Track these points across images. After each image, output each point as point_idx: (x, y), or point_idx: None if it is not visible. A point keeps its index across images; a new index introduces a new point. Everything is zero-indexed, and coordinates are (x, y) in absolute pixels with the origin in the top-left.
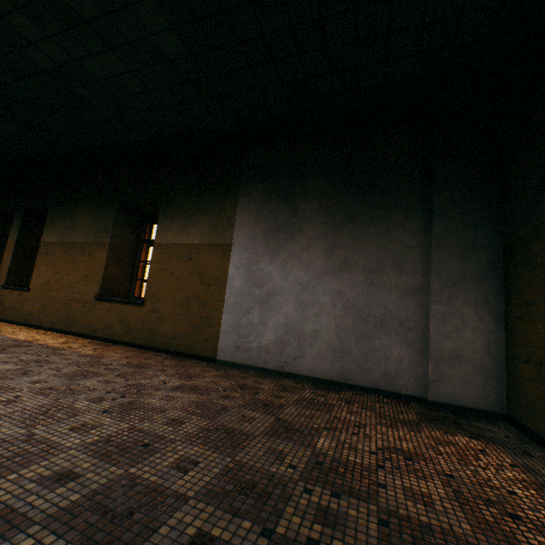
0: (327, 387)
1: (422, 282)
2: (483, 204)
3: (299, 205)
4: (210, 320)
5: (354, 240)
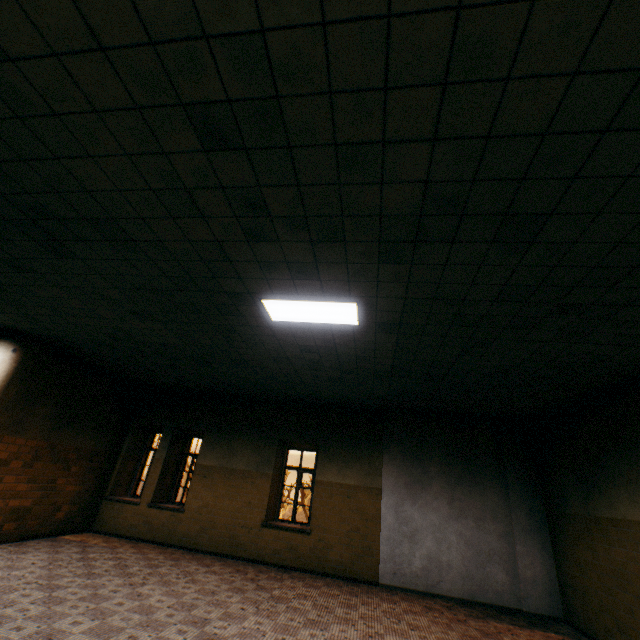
0: (464, 603)
1: (508, 529)
2: (532, 484)
3: (427, 466)
4: (371, 549)
5: (465, 496)
